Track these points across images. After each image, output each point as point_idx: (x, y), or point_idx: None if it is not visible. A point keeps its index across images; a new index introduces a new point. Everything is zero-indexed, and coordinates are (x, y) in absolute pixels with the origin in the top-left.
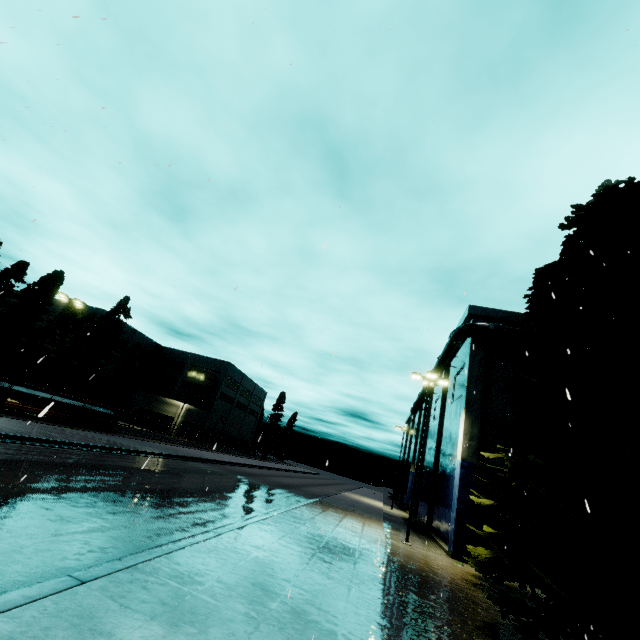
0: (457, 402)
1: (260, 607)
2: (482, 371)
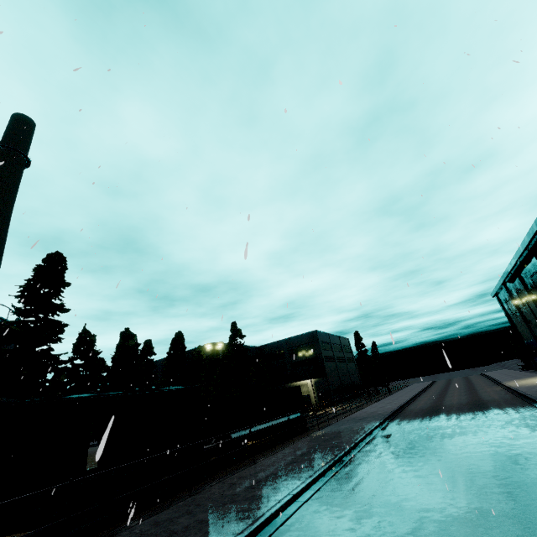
0: None
1: None
2: None
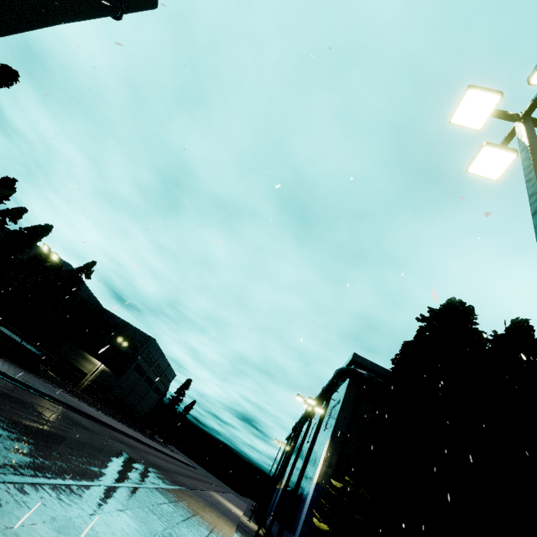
0: (328, 431)
1: None
2: (351, 409)
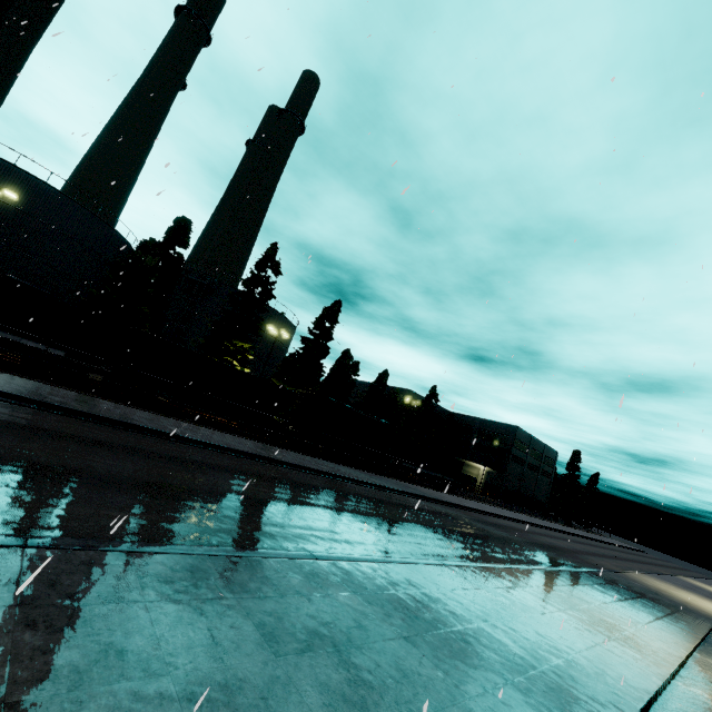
0: None
1: (625, 596)
2: None
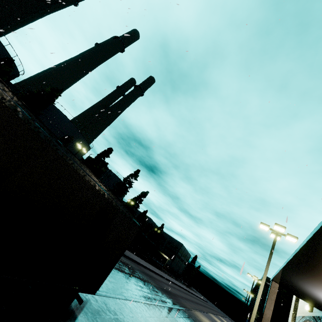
0: None
1: None
2: (264, 296)
